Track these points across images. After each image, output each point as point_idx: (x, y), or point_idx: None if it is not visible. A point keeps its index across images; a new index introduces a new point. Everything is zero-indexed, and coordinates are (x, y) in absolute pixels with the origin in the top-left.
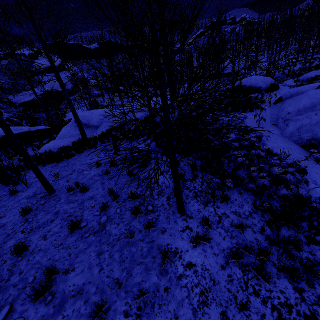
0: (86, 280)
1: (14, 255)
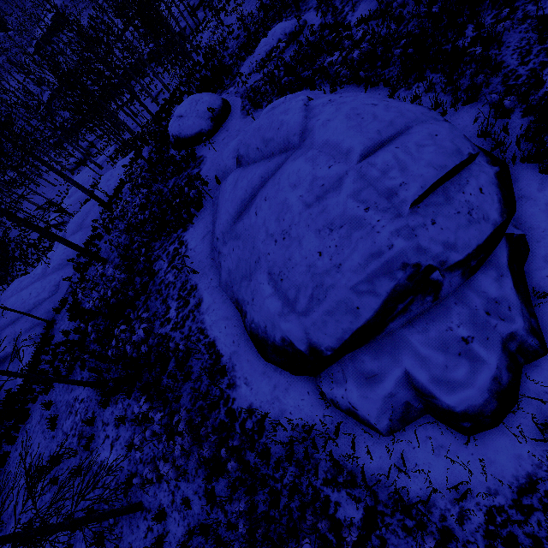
0: None
1: None
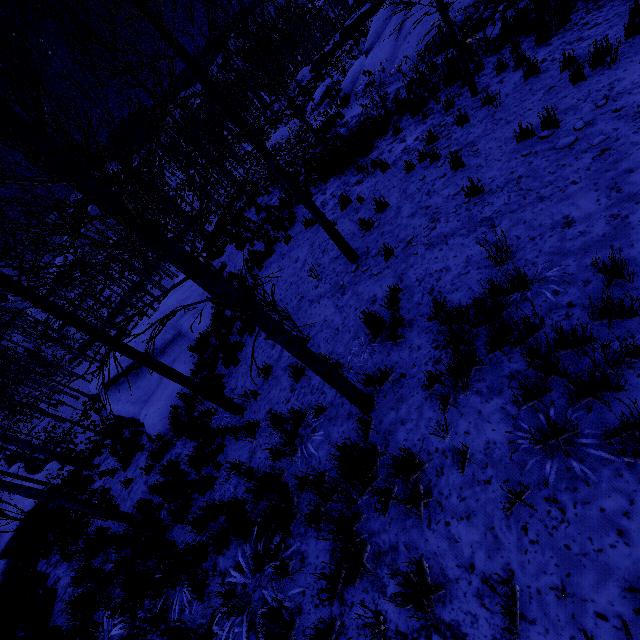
0: (539, 112)
1: (478, 200)
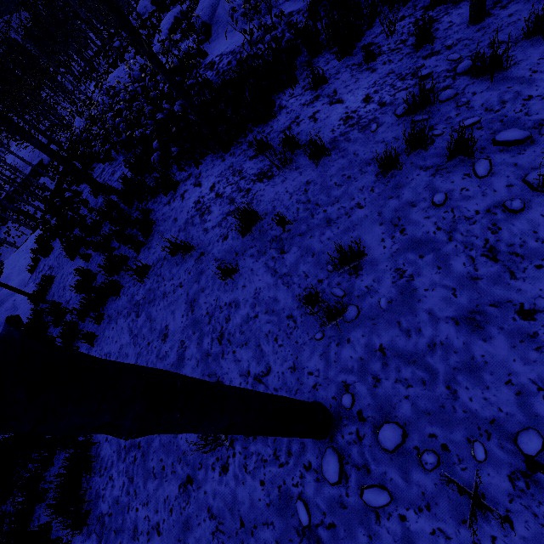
0: None
1: None
